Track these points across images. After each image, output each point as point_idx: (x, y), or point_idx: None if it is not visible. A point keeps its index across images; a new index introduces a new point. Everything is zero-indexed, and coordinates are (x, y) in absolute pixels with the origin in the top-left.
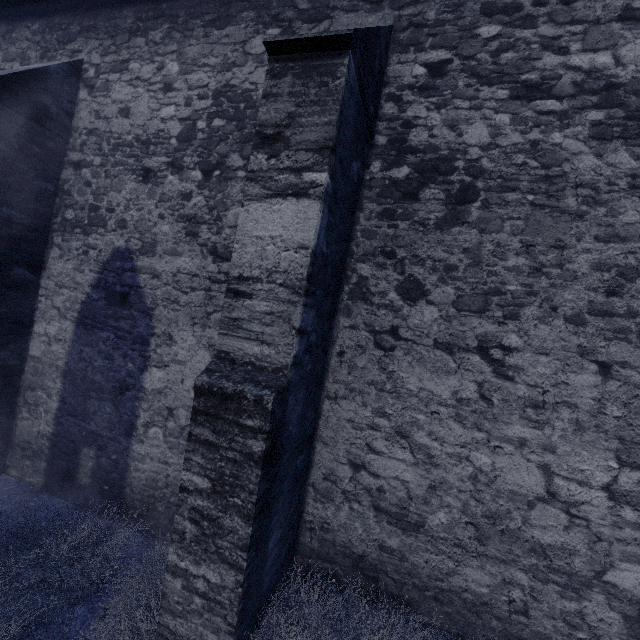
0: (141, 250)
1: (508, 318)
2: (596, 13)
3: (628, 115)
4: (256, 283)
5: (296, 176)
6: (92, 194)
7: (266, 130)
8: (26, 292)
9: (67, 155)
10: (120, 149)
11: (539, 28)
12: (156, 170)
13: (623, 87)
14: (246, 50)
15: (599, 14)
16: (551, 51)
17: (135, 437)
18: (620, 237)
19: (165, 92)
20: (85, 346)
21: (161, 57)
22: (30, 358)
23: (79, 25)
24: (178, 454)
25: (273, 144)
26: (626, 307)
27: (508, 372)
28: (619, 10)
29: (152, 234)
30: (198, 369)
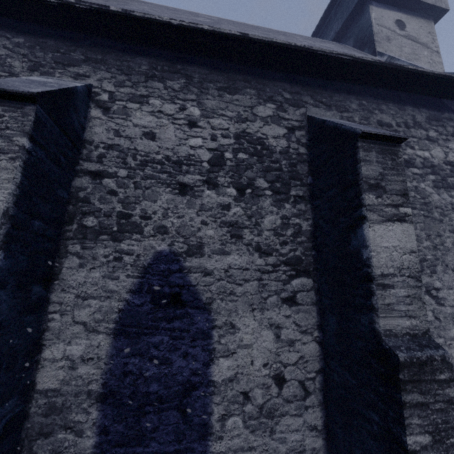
0: (188, 252)
1: (432, 273)
2: (418, 135)
3: (442, 178)
4: (393, 277)
5: (395, 209)
6: (120, 202)
7: (370, 181)
8: (37, 312)
9: (80, 164)
10: (149, 165)
11: None
12: (192, 185)
13: (436, 167)
14: (254, 112)
15: (420, 136)
16: (409, 147)
17: (211, 436)
18: None
19: (190, 127)
20: (130, 357)
21: (182, 101)
22: (38, 394)
23: (83, 55)
24: (261, 434)
25: (376, 189)
26: None
27: (441, 301)
28: (425, 136)
29: (197, 238)
30: (264, 348)
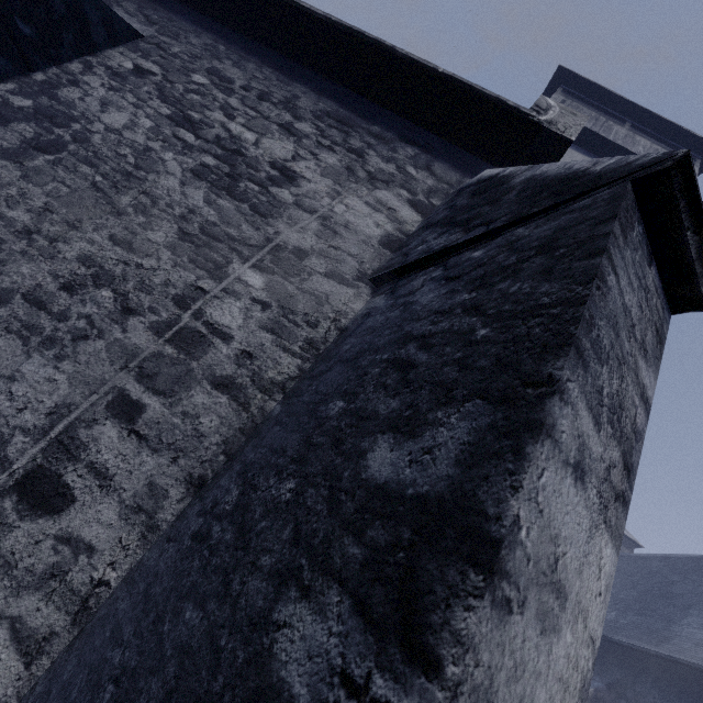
0: None
1: None
2: (271, 114)
3: (231, 174)
4: None
5: None
6: None
7: None
8: None
9: None
10: None
11: (231, 98)
12: None
13: (245, 157)
14: None
15: (272, 116)
16: (224, 113)
17: None
18: (132, 247)
19: None
20: None
21: None
22: None
23: None
24: None
25: None
26: (66, 307)
27: None
28: (285, 122)
29: None
30: None
